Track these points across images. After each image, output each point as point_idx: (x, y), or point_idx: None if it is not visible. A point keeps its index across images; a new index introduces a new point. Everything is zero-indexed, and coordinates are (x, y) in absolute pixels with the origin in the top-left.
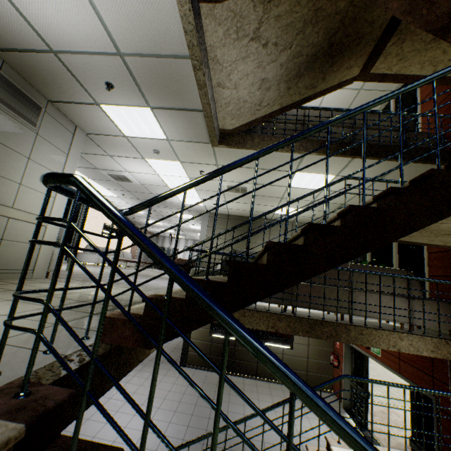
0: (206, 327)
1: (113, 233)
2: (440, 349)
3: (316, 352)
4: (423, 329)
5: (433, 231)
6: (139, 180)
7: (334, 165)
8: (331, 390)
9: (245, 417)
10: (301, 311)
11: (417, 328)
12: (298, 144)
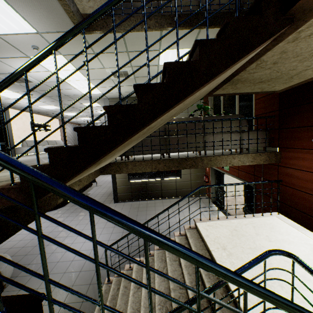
0: (125, 177)
1: (41, 128)
2: (256, 159)
3: (195, 177)
4: (248, 150)
5: (251, 81)
6: (37, 79)
7: (187, 39)
8: (205, 194)
9: (147, 221)
10: (176, 155)
11: (246, 150)
12: (154, 21)
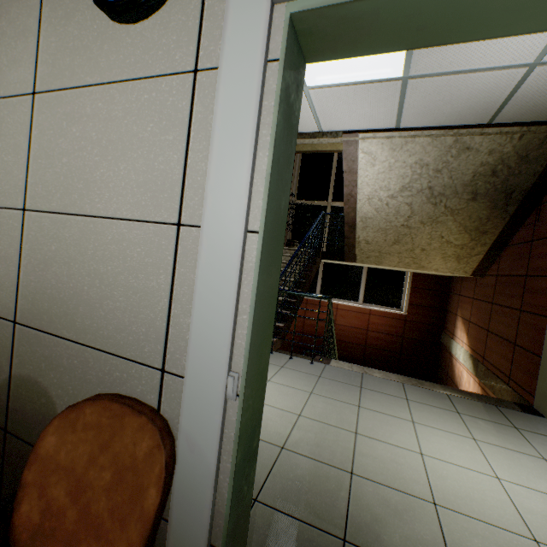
0: None
1: None
2: None
3: None
4: None
5: None
6: None
7: None
8: None
9: None
10: None
11: None
12: None
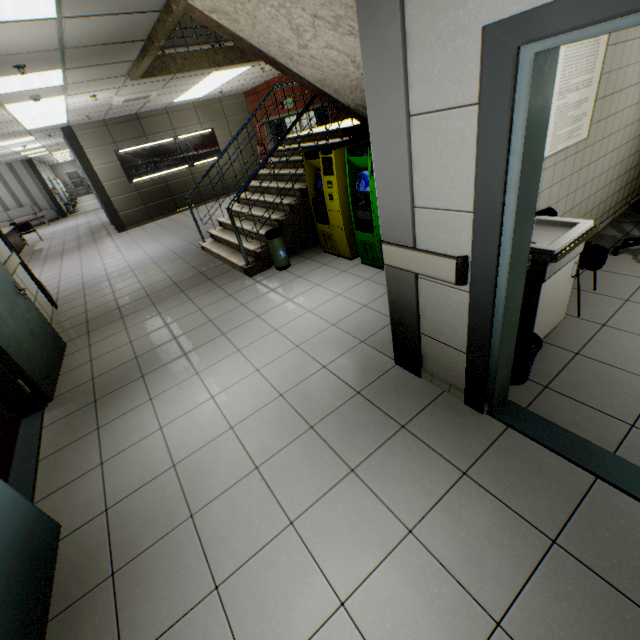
0: (121, 176)
1: None
2: None
3: (244, 152)
4: None
5: None
6: None
7: None
8: None
9: (226, 148)
10: None
11: None
12: None
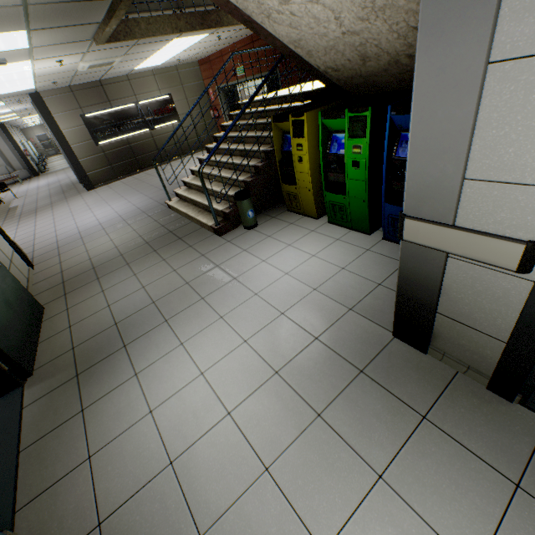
0: (87, 139)
1: None
2: None
3: (199, 116)
4: None
5: None
6: None
7: None
8: None
9: (189, 112)
10: None
11: None
12: None
